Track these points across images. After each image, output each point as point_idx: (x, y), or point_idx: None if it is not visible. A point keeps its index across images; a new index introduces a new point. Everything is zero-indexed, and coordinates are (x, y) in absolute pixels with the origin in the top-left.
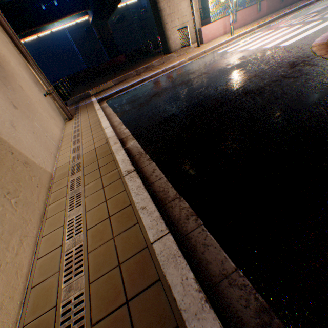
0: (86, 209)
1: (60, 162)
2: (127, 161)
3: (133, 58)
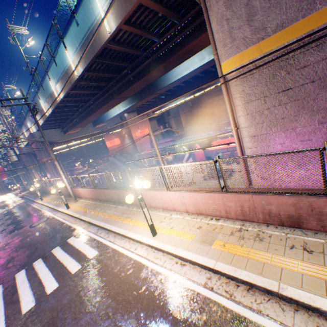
0: None
1: None
2: None
3: None
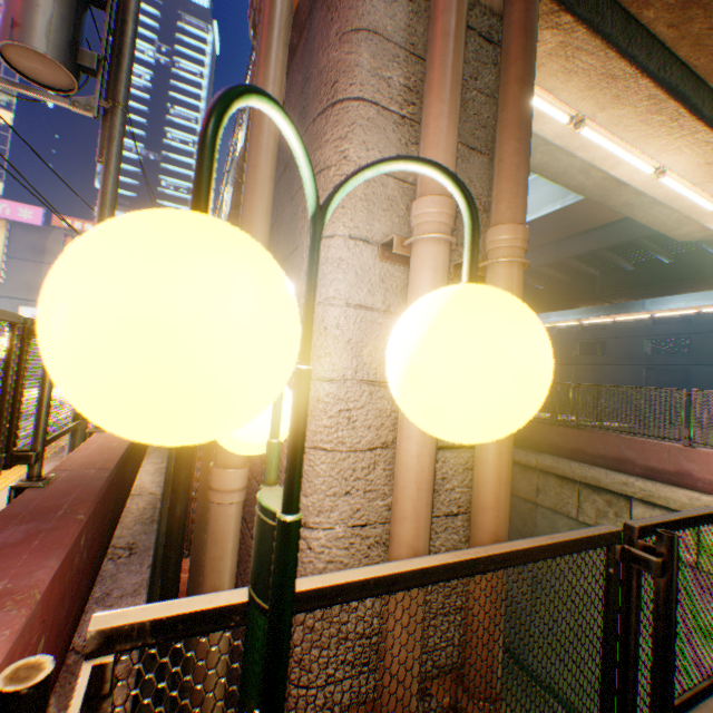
0: None
1: None
2: None
3: None
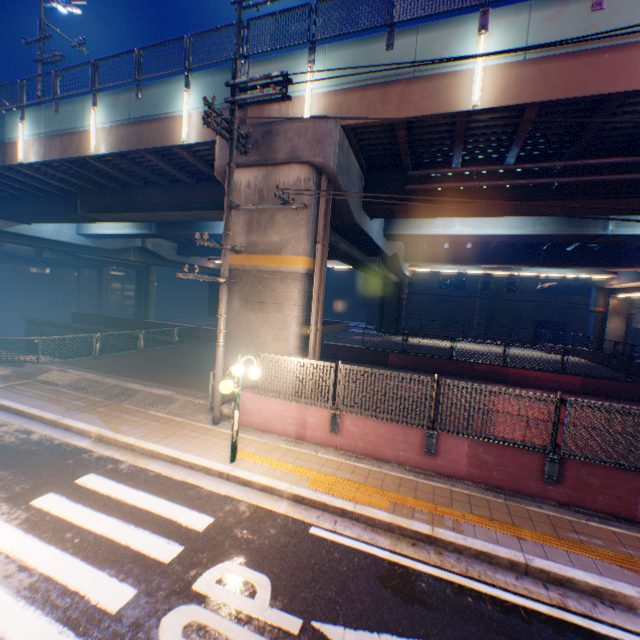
0: None
1: None
2: None
3: None
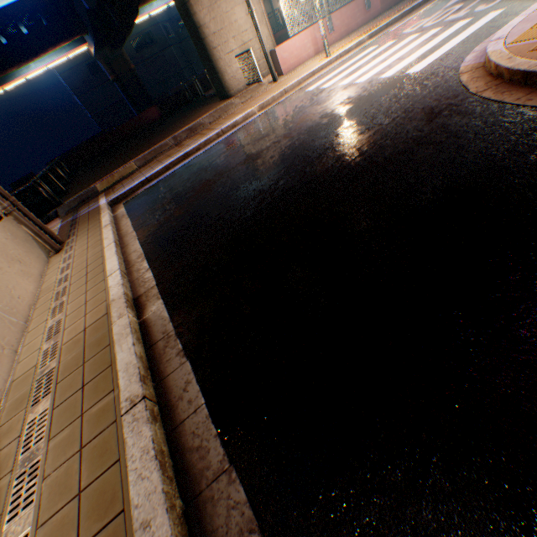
0: (39, 520)
1: (21, 366)
2: (135, 368)
3: (172, 109)
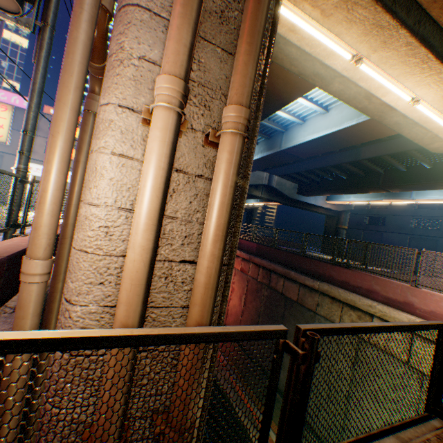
0: None
1: None
2: None
3: None
